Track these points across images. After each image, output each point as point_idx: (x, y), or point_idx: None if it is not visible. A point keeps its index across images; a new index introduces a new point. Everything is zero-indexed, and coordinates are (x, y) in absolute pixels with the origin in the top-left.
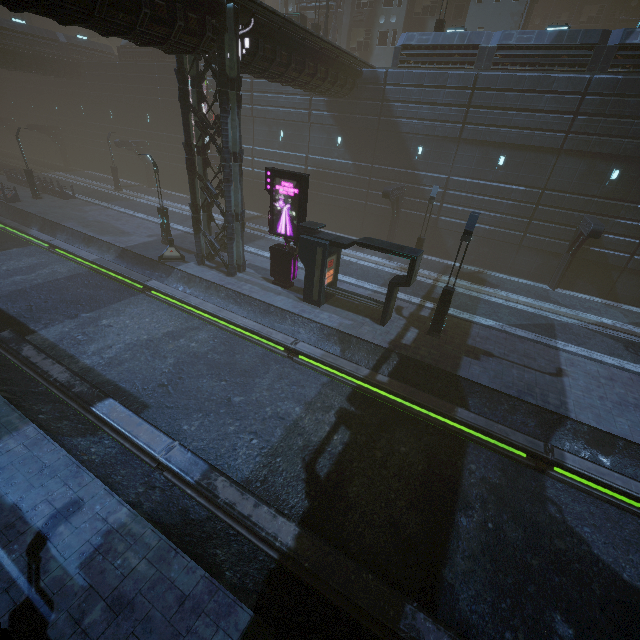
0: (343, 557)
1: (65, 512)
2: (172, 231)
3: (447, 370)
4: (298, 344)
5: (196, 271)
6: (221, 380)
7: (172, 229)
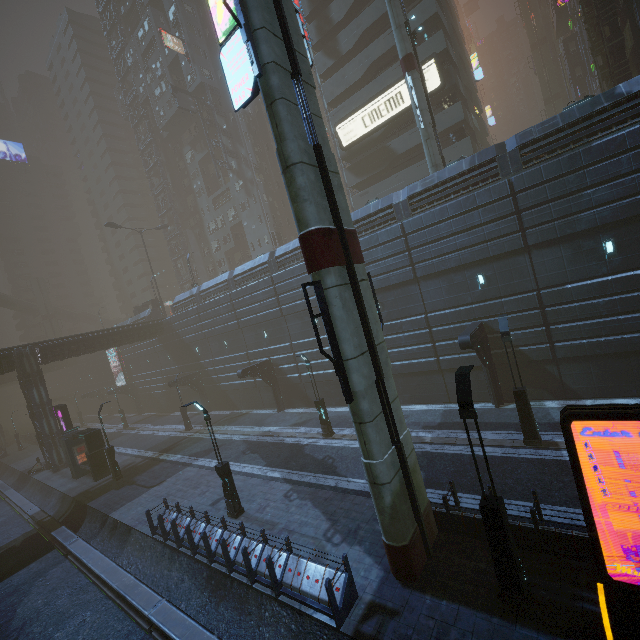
0: None
1: None
2: None
3: (85, 502)
4: (32, 509)
5: (40, 475)
6: None
7: None
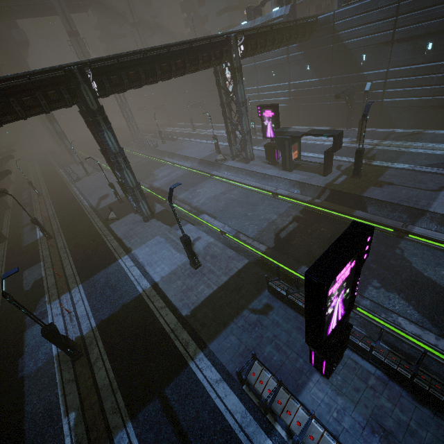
0: (282, 254)
1: (197, 239)
2: (220, 146)
3: (356, 194)
4: (277, 190)
5: (231, 164)
6: (243, 208)
7: (220, 145)
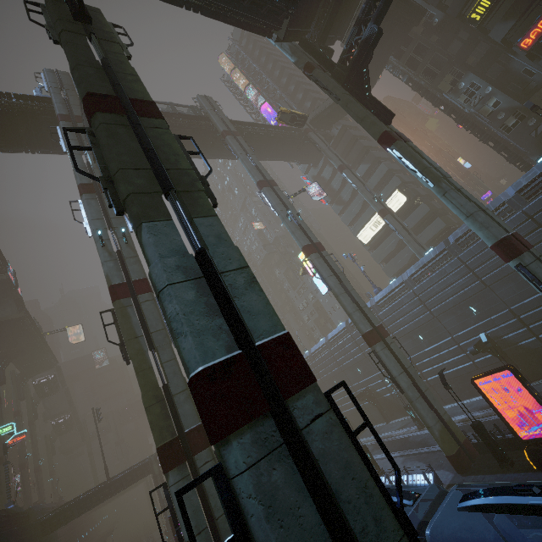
0: None
1: None
2: None
3: None
4: None
5: None
6: None
7: None
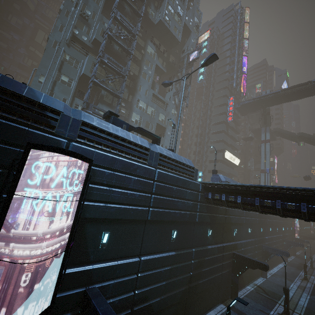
0: None
1: None
2: None
3: None
4: None
5: None
6: None
7: None
